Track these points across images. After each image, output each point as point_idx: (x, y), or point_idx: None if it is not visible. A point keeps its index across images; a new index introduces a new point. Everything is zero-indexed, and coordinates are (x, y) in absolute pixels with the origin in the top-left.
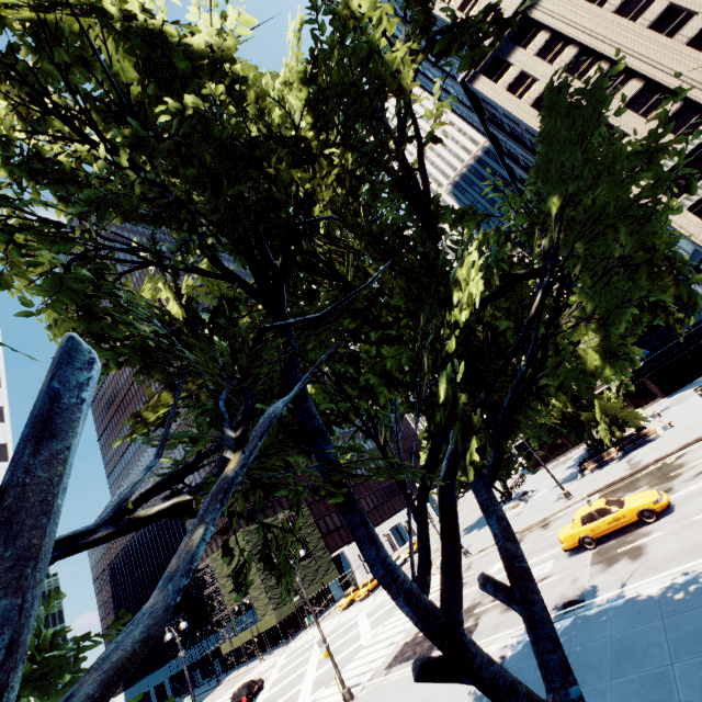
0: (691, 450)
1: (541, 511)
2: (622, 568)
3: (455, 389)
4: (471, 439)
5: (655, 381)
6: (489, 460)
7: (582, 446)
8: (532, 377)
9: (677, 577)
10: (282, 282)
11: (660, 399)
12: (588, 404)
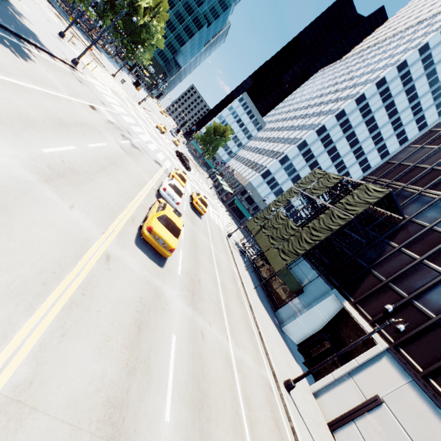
0: None
1: None
2: None
3: None
4: None
5: None
6: None
7: None
8: None
9: None
10: None
11: None
12: None
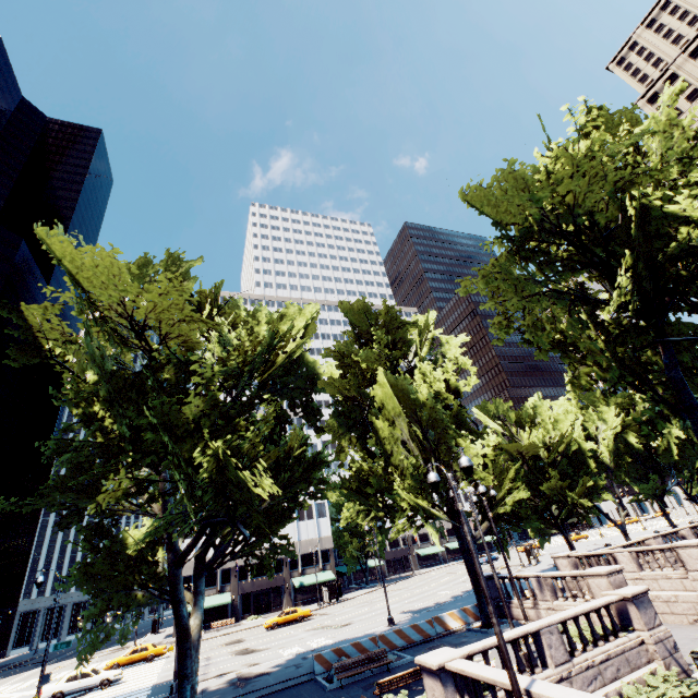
0: None
1: None
2: None
3: (694, 472)
4: (695, 477)
5: None
6: None
7: None
8: None
9: None
10: None
11: None
12: None
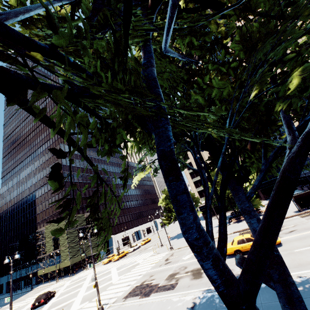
0: (284, 221)
1: None
2: None
3: None
4: None
5: (263, 192)
6: (254, 182)
7: (227, 213)
8: None
9: (295, 278)
10: (157, 6)
11: (263, 200)
12: None
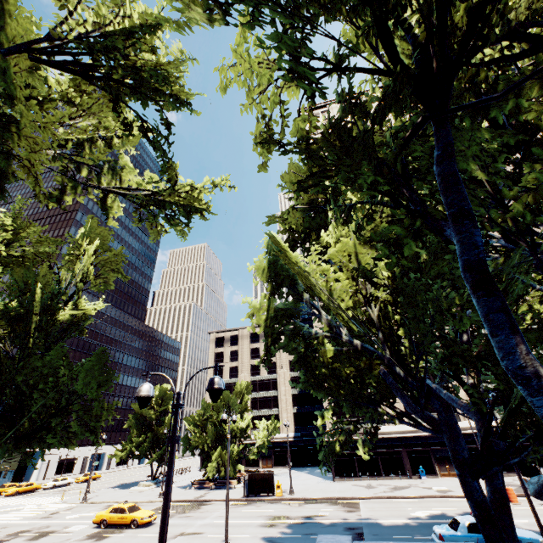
0: (216, 503)
1: (145, 496)
2: (85, 542)
3: None
4: None
5: (293, 454)
6: None
7: None
8: (32, 432)
9: None
10: None
11: (288, 467)
12: (224, 446)
